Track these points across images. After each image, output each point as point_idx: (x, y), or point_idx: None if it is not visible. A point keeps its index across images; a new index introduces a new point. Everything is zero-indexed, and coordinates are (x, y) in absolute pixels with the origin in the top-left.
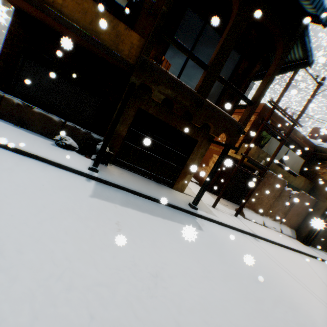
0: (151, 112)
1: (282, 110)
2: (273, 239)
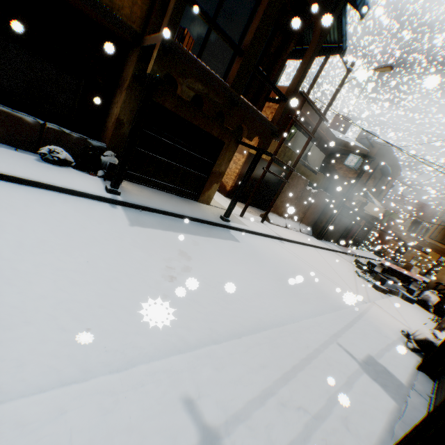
0: (168, 106)
1: (312, 103)
2: (295, 239)
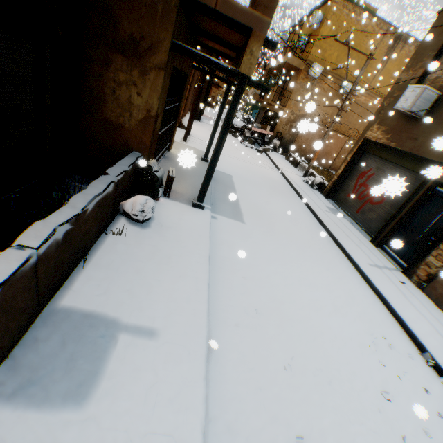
0: (177, 65)
1: None
2: None
